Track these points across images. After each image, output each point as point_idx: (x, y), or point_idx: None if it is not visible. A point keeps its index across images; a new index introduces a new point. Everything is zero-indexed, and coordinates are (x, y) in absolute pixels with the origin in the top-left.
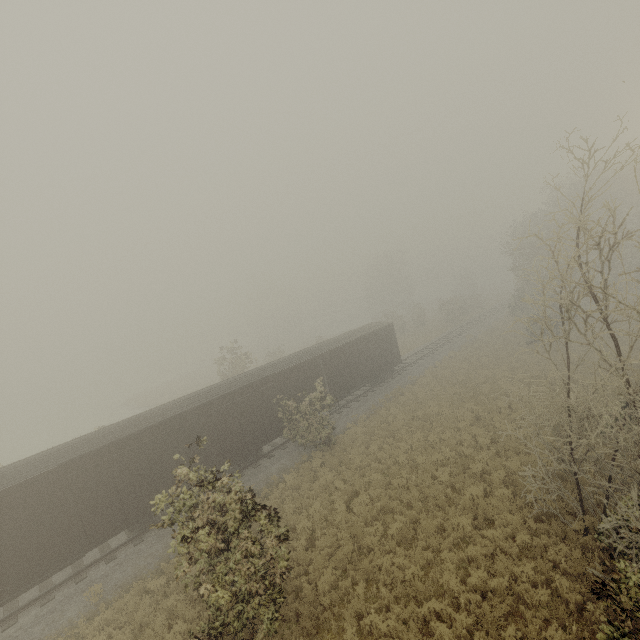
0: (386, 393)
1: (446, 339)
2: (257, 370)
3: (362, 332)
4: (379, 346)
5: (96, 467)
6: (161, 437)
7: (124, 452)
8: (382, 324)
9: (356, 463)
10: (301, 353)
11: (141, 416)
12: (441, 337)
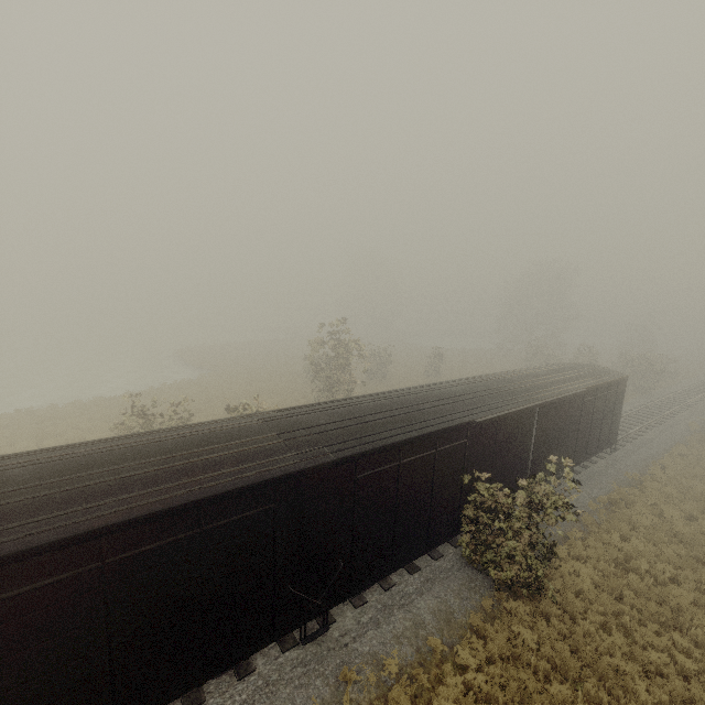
0: (594, 491)
1: (648, 416)
2: (433, 400)
3: (588, 378)
4: (604, 409)
5: (65, 583)
6: (244, 520)
7: (150, 548)
8: (612, 373)
9: (631, 690)
10: (500, 387)
11: (209, 446)
12: (637, 409)
